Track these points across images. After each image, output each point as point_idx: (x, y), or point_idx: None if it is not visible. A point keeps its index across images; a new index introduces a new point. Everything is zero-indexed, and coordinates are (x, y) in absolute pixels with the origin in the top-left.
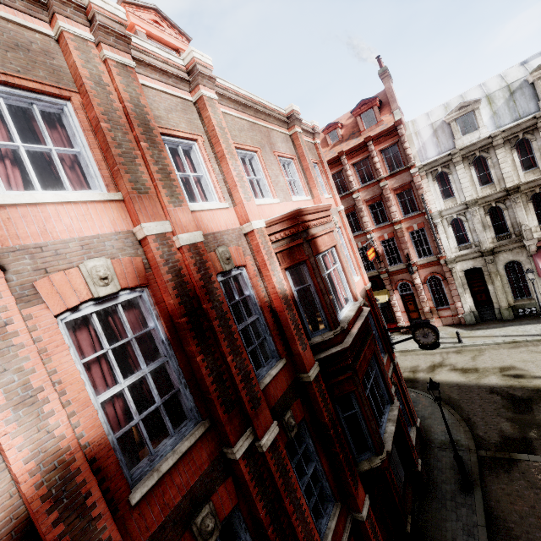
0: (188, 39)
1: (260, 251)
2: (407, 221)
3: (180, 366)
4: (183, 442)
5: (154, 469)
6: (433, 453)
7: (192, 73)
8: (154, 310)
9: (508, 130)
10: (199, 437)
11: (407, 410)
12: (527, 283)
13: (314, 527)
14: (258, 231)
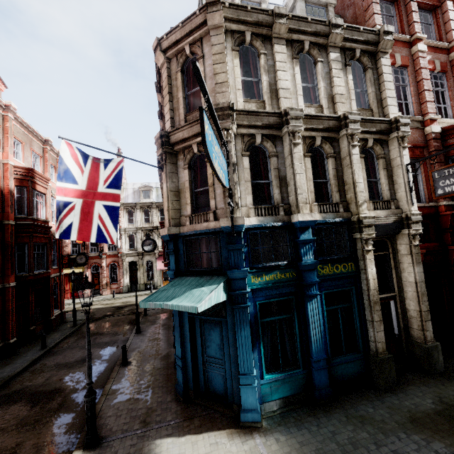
0: (6, 87)
1: (8, 171)
2: None
3: None
4: None
5: None
6: (65, 323)
7: (7, 107)
8: None
9: (158, 203)
10: None
11: (59, 300)
12: (154, 272)
13: None
14: (10, 165)
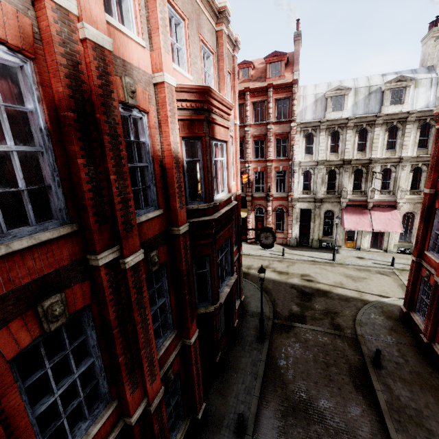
0: None
1: (165, 105)
2: (276, 162)
3: (57, 162)
4: (43, 232)
5: (2, 244)
6: (246, 318)
7: None
8: (36, 90)
9: (359, 118)
10: (64, 236)
11: (238, 288)
12: (333, 227)
13: (153, 338)
14: (168, 86)
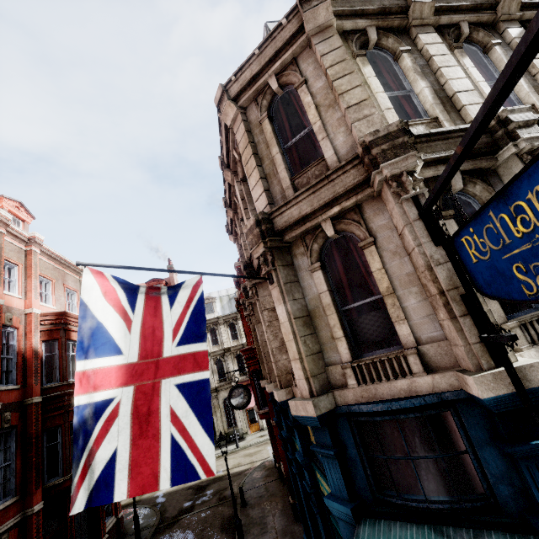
0: (33, 218)
1: (32, 323)
2: None
3: None
4: None
5: None
6: None
7: (31, 240)
8: None
9: (225, 316)
10: None
11: None
12: (235, 414)
13: None
14: (35, 314)
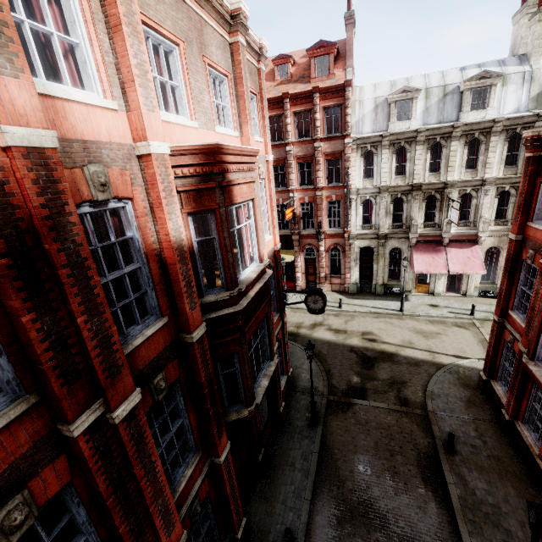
0: None
1: (156, 185)
2: (328, 190)
3: None
4: None
5: None
6: (295, 396)
7: None
8: None
9: (431, 130)
10: (17, 416)
11: (284, 362)
12: (401, 268)
13: (166, 483)
14: (157, 157)
